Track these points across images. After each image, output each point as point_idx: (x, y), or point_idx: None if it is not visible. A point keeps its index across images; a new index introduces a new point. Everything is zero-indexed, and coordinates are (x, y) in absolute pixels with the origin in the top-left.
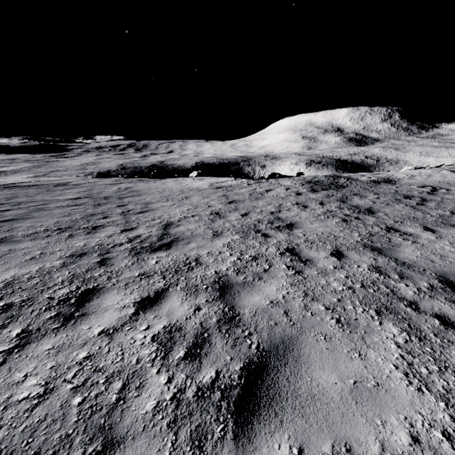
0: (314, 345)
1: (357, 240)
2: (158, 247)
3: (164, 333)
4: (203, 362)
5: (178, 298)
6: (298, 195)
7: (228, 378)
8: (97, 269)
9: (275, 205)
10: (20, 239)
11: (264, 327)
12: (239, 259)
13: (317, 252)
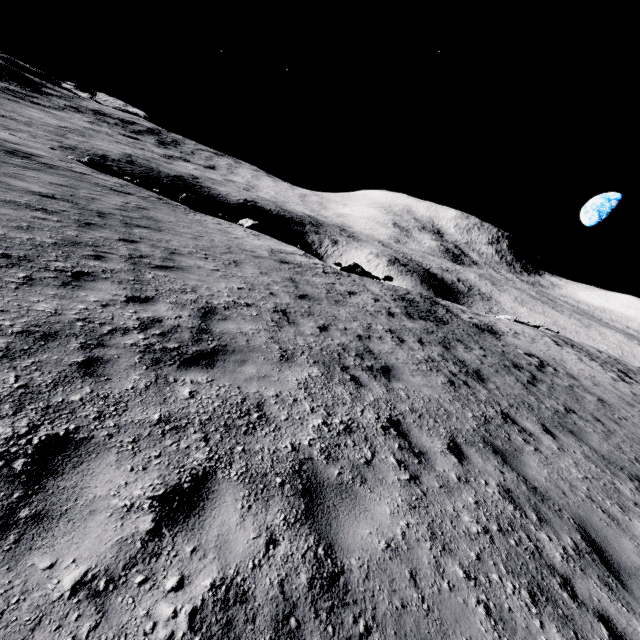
0: None
1: (473, 427)
2: (192, 356)
3: (214, 605)
4: None
5: (236, 504)
6: (390, 315)
7: None
8: (78, 382)
9: (362, 323)
10: None
11: (386, 612)
12: (325, 423)
13: (430, 437)
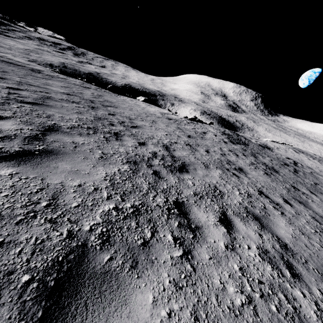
0: None
1: (286, 192)
2: (179, 168)
3: (262, 253)
4: (305, 281)
5: (240, 223)
6: (225, 143)
7: None
8: (160, 181)
9: (218, 147)
10: (69, 132)
11: (307, 256)
12: (240, 193)
13: (276, 197)
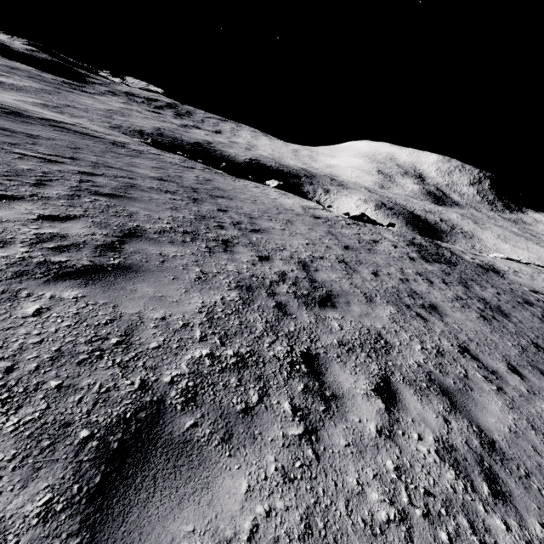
0: None
1: (517, 353)
2: (320, 299)
3: (443, 449)
4: (517, 506)
5: (413, 397)
6: (412, 260)
7: None
8: (285, 319)
9: (396, 268)
10: (157, 238)
11: (532, 467)
12: (424, 348)
13: (493, 360)
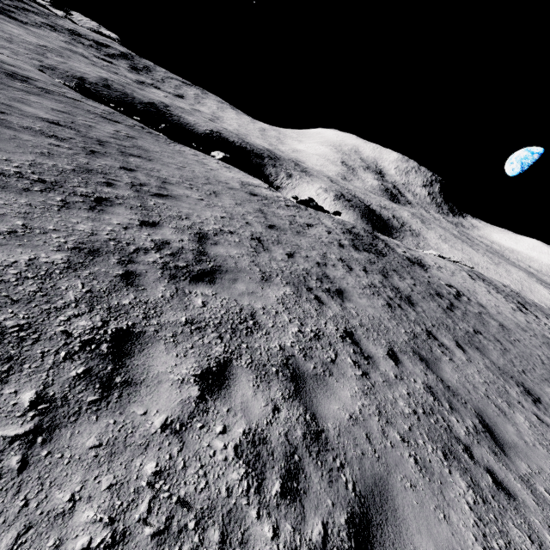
0: (404, 494)
1: (405, 340)
2: (198, 273)
3: (247, 443)
4: (305, 505)
5: (249, 383)
6: (341, 246)
7: (338, 537)
8: (124, 290)
9: (319, 252)
10: None
11: (353, 456)
12: (300, 331)
13: (375, 346)
